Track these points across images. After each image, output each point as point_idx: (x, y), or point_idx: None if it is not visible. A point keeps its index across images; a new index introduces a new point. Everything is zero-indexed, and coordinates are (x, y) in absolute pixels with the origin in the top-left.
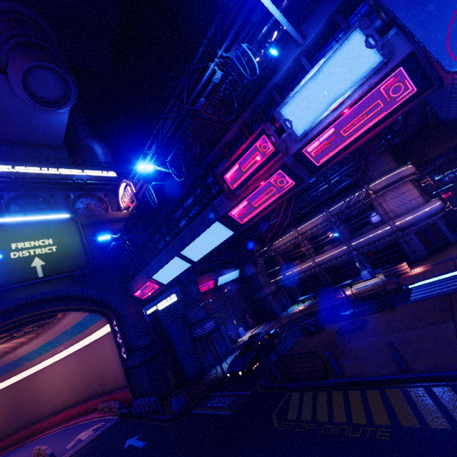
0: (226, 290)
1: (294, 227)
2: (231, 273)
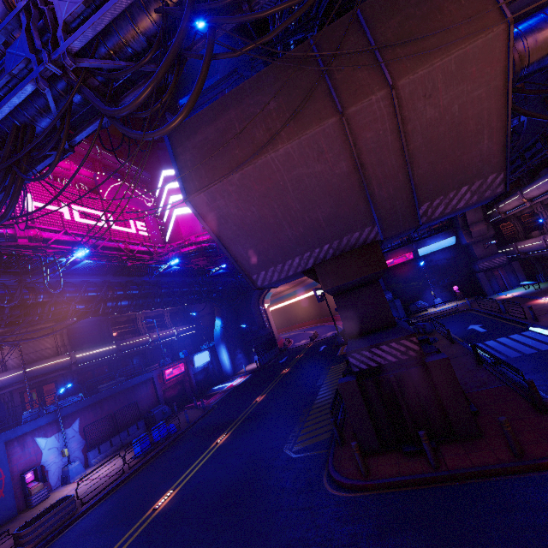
0: (422, 263)
1: (518, 190)
2: (440, 242)
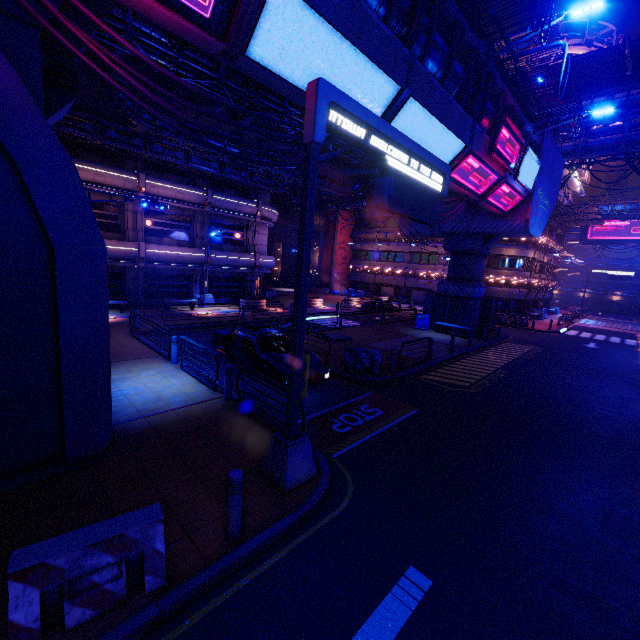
0: None
1: (144, 173)
2: None
